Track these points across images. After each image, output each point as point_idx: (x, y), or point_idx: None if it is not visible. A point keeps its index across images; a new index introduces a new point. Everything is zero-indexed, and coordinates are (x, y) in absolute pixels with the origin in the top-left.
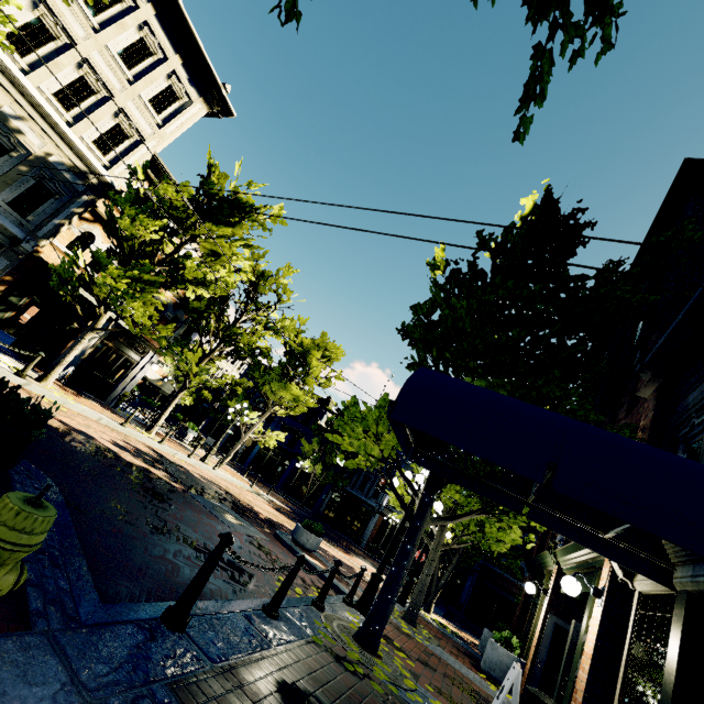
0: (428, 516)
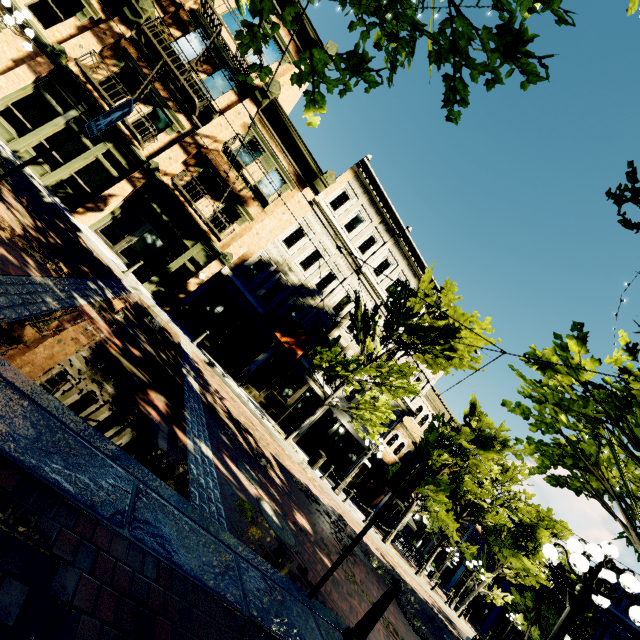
0: None
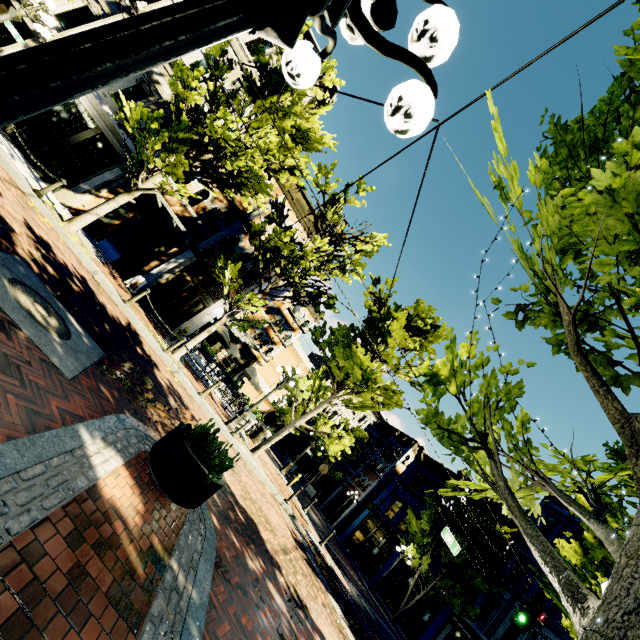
0: None
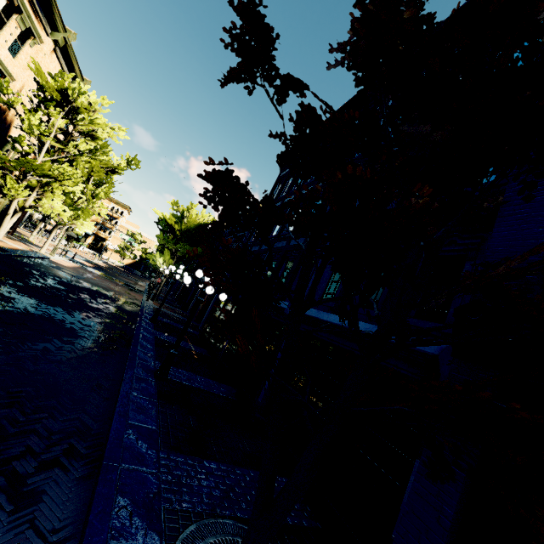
0: None
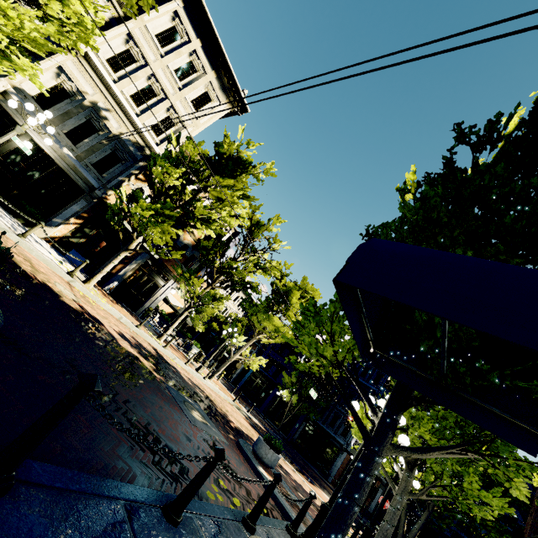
0: (389, 441)
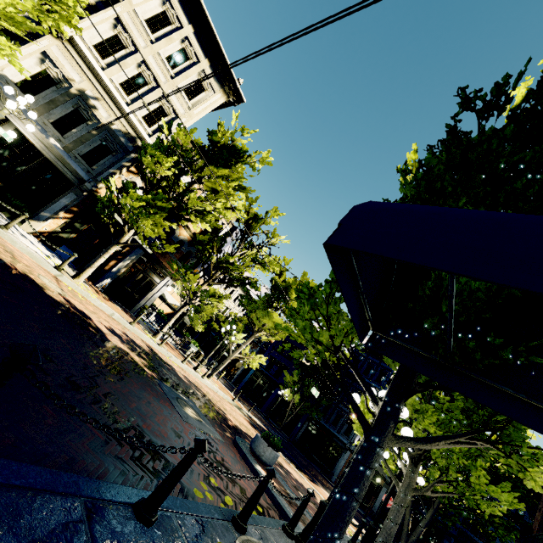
0: (390, 431)
